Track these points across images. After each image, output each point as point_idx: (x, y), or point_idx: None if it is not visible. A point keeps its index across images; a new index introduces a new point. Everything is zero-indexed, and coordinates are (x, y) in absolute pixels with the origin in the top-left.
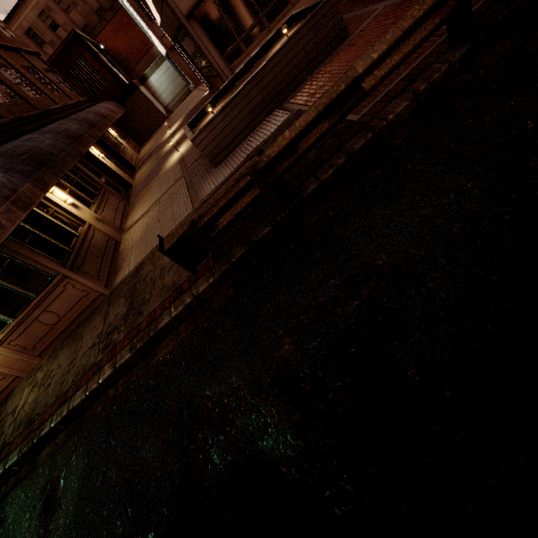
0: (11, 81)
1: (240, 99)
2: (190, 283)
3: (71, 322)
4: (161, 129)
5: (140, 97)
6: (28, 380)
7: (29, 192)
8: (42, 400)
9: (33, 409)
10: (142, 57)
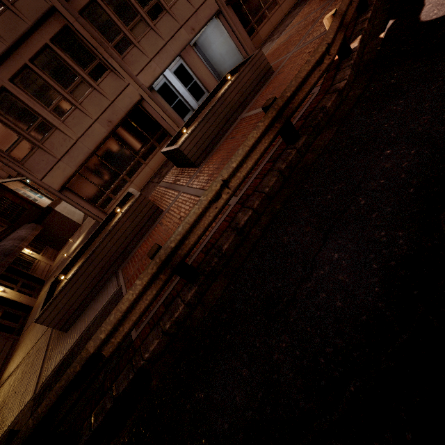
0: None
1: (79, 277)
2: None
3: None
4: (74, 236)
5: (56, 215)
6: None
7: None
8: None
9: None
10: None
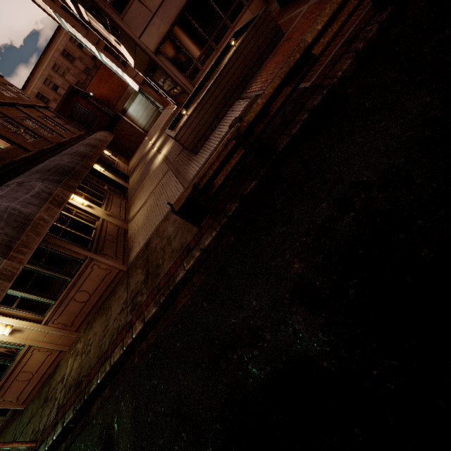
0: (32, 127)
1: (208, 98)
2: (196, 241)
3: (99, 298)
4: (143, 143)
5: (124, 123)
6: (70, 352)
7: (60, 193)
8: (85, 364)
9: (79, 373)
10: (120, 96)
